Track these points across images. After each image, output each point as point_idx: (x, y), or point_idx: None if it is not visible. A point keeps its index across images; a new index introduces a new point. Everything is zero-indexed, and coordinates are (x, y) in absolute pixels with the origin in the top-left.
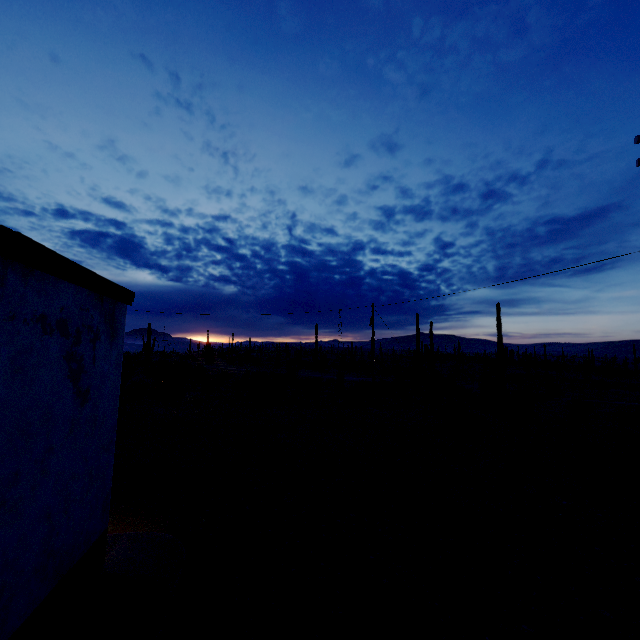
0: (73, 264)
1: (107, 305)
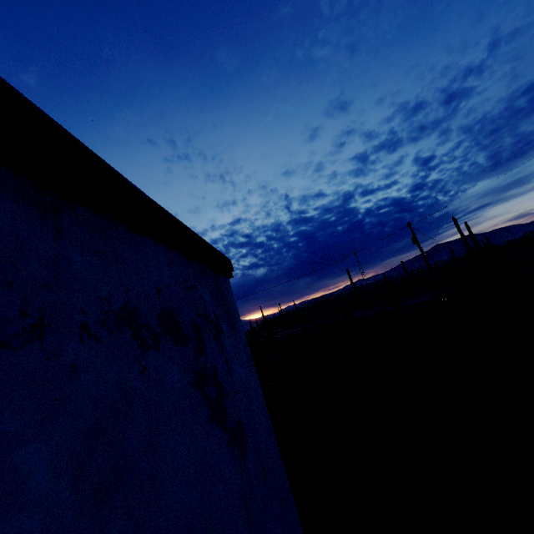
0: (148, 201)
1: (211, 279)
